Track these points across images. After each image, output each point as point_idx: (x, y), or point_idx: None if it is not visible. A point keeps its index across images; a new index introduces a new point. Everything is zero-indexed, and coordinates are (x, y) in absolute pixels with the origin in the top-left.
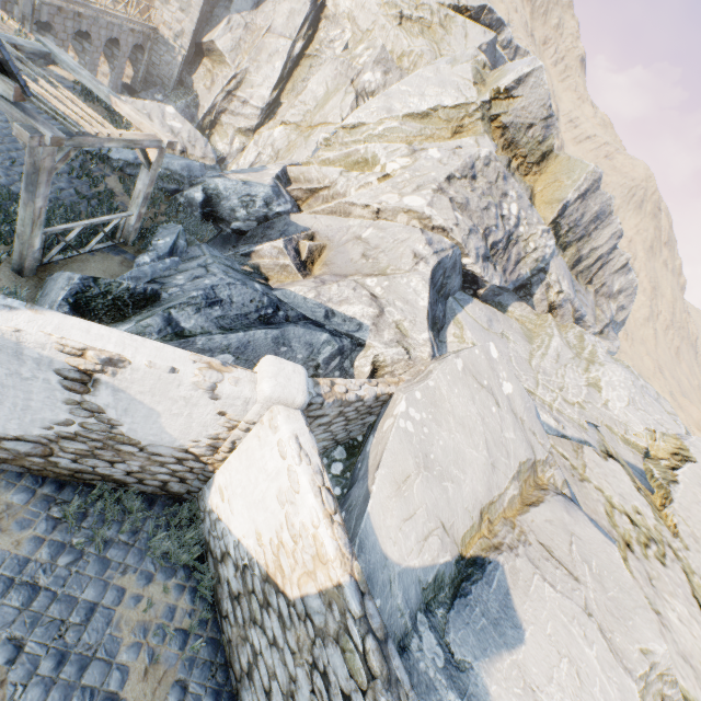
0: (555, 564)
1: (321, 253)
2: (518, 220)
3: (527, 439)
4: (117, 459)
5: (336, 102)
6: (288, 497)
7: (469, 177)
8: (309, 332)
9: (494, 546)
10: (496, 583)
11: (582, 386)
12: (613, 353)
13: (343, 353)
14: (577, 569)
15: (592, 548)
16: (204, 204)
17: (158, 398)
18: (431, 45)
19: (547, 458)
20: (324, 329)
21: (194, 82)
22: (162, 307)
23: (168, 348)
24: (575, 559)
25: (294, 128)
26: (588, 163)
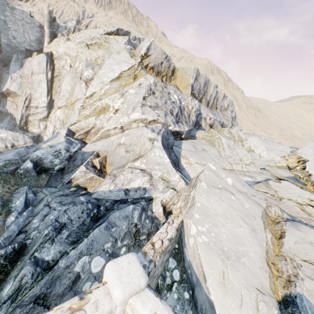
0: None
1: (106, 160)
2: (180, 100)
3: (254, 201)
4: None
5: (78, 89)
6: None
7: (151, 94)
8: (122, 211)
9: (287, 280)
10: (310, 311)
11: (246, 153)
12: (241, 130)
13: (144, 209)
14: None
15: None
16: (34, 167)
17: None
18: (105, 51)
19: (266, 203)
20: (128, 202)
21: (7, 109)
22: (28, 254)
23: None
24: None
25: (65, 108)
26: (191, 66)
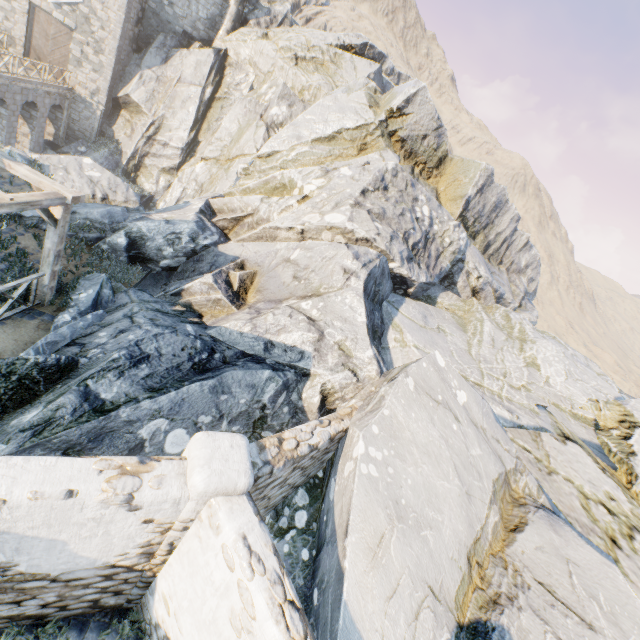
0: (563, 610)
1: (253, 280)
2: (431, 220)
3: (493, 450)
4: (24, 597)
5: (250, 135)
6: (243, 623)
7: (381, 189)
8: (249, 373)
9: (491, 599)
10: None
11: (522, 367)
12: (534, 322)
13: (288, 386)
14: (587, 610)
15: (593, 575)
16: (129, 247)
17: (57, 527)
18: (326, 79)
19: (516, 465)
20: (265, 364)
21: (115, 132)
22: (78, 378)
23: (62, 463)
24: (581, 596)
25: (214, 163)
26: (480, 162)
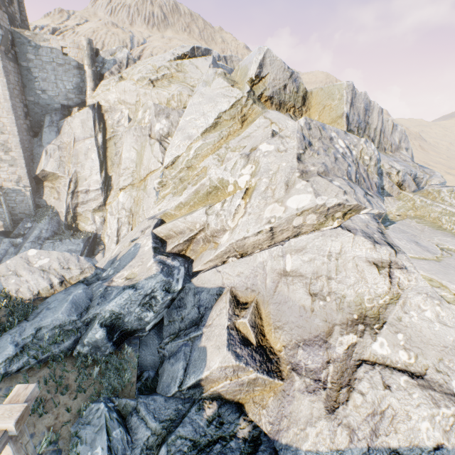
0: None
1: (259, 313)
2: (348, 148)
3: None
4: None
5: (148, 154)
6: None
7: (307, 146)
8: None
9: None
10: None
11: None
12: (444, 182)
13: None
14: None
15: None
16: (109, 335)
17: None
18: (181, 85)
19: None
20: None
21: (46, 201)
22: None
23: None
24: None
25: (130, 188)
26: (340, 83)
